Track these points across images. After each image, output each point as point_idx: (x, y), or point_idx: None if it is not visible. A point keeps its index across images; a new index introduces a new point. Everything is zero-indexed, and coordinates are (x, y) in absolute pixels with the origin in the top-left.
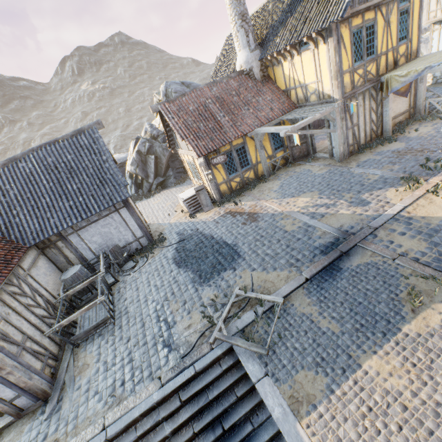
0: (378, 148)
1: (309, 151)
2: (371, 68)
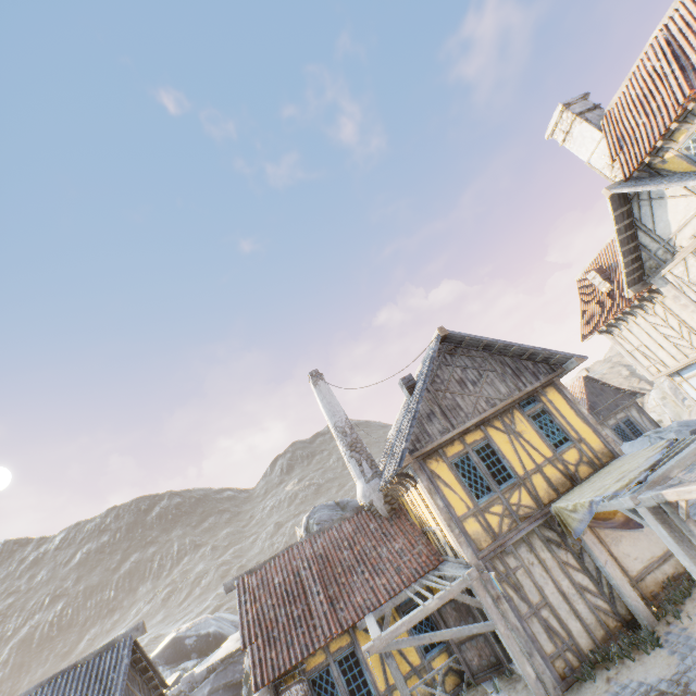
0: (624, 668)
1: (498, 653)
2: (520, 497)
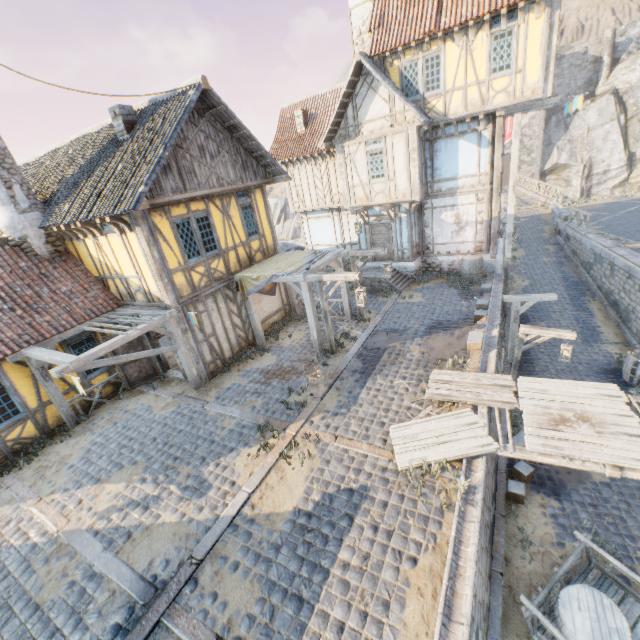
0: (249, 364)
1: (157, 368)
2: (218, 265)
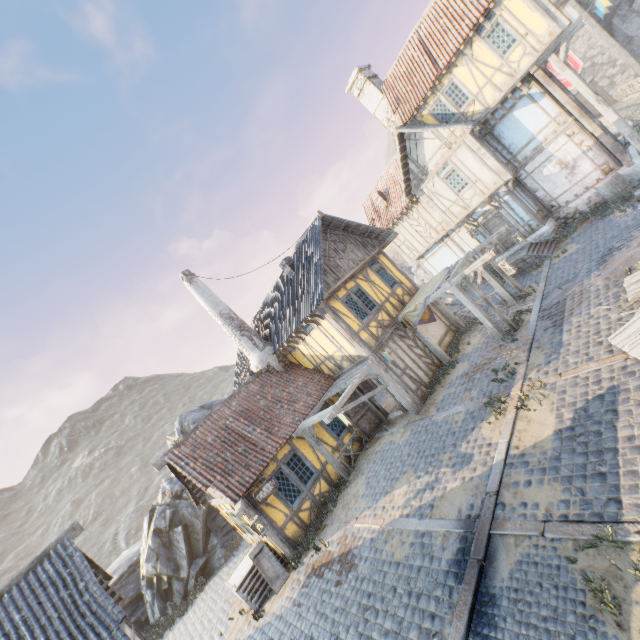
0: (447, 378)
1: (380, 416)
2: (382, 316)
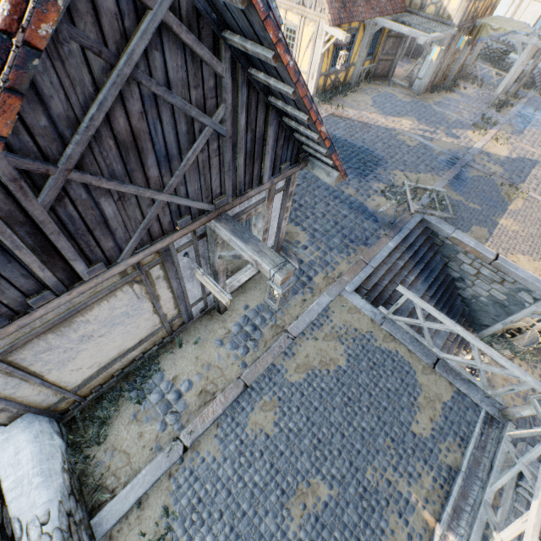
0: (443, 94)
1: (389, 73)
2: (480, 6)
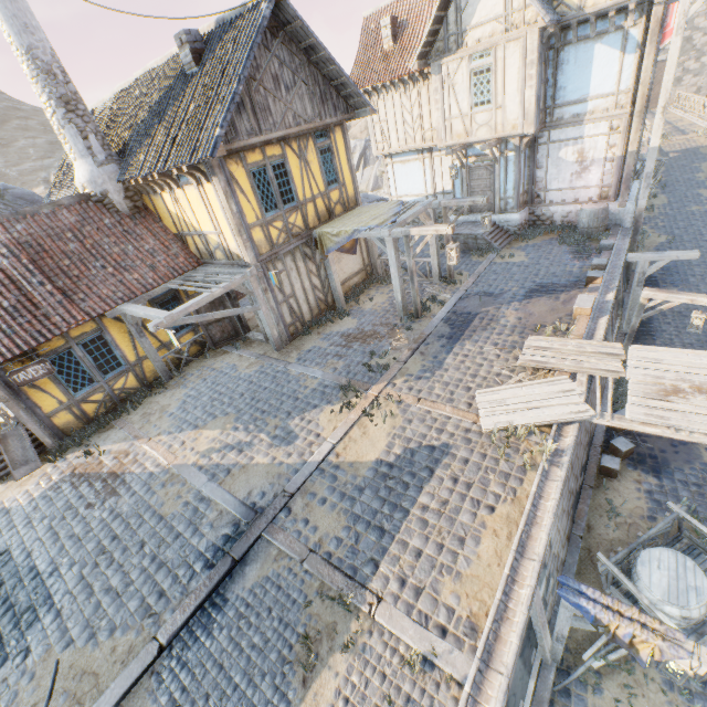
0: (328, 327)
1: (238, 329)
2: (296, 219)
